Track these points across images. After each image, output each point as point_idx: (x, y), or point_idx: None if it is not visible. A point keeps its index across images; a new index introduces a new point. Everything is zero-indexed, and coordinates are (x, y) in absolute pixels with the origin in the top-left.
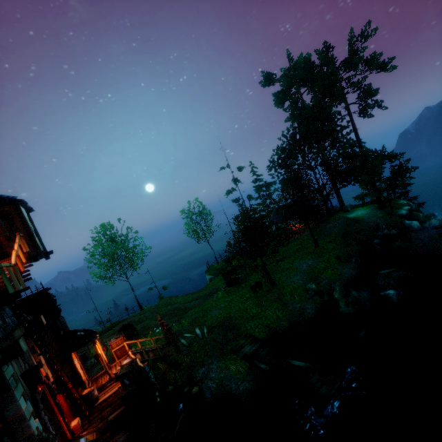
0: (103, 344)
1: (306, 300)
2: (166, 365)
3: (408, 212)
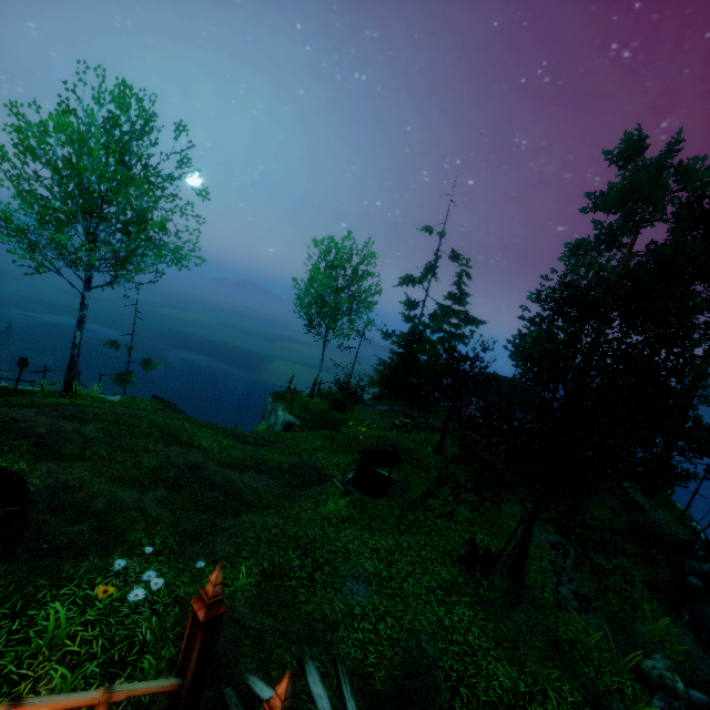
0: None
1: None
2: None
3: (706, 538)
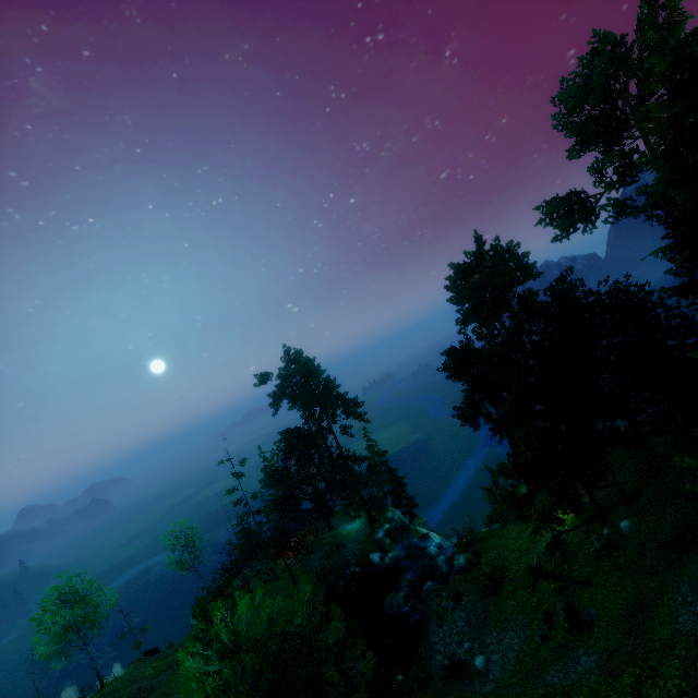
0: None
1: None
2: None
3: (385, 534)
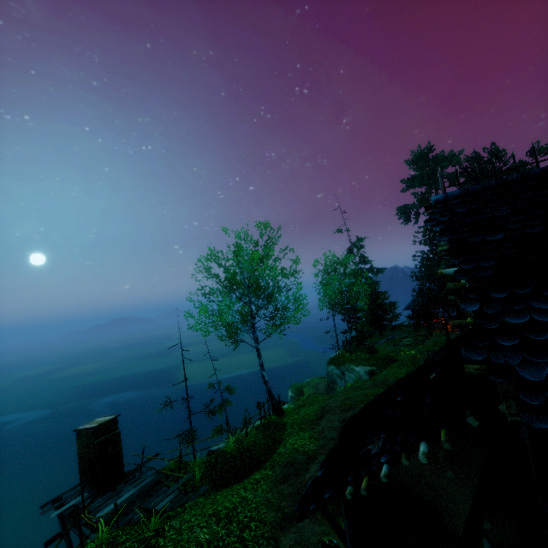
0: None
1: None
2: None
3: None
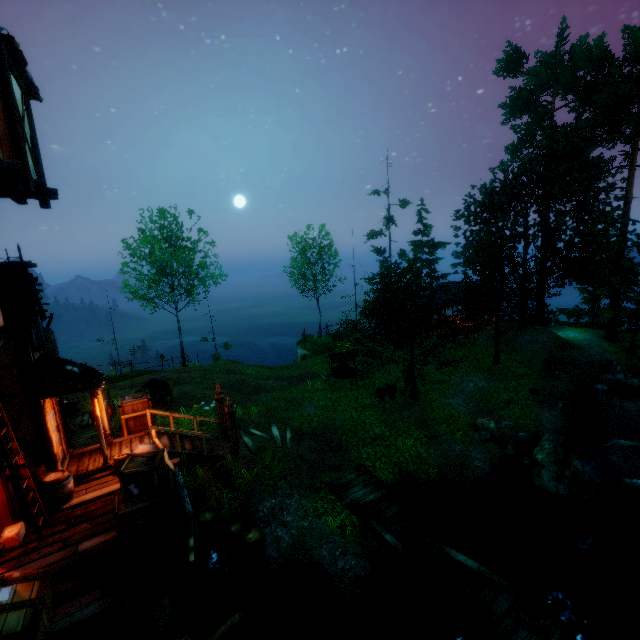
0: (110, 402)
1: (474, 444)
2: (209, 472)
3: None
